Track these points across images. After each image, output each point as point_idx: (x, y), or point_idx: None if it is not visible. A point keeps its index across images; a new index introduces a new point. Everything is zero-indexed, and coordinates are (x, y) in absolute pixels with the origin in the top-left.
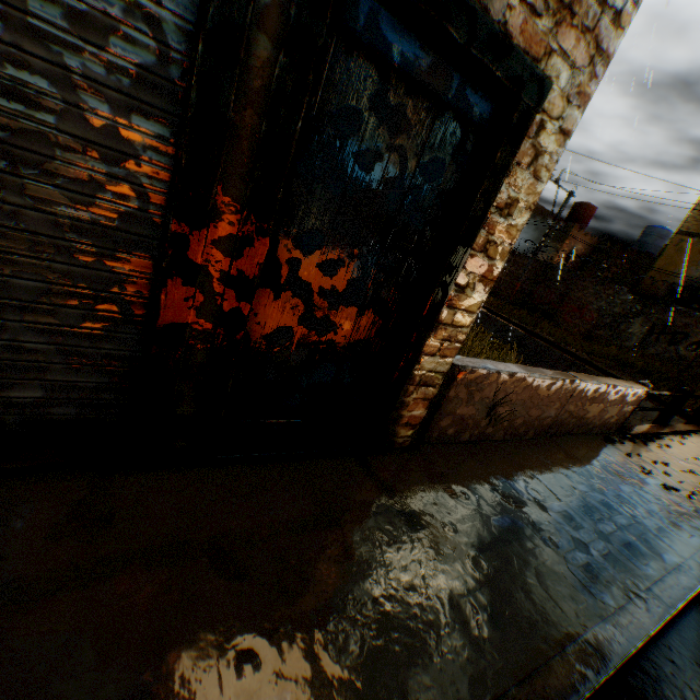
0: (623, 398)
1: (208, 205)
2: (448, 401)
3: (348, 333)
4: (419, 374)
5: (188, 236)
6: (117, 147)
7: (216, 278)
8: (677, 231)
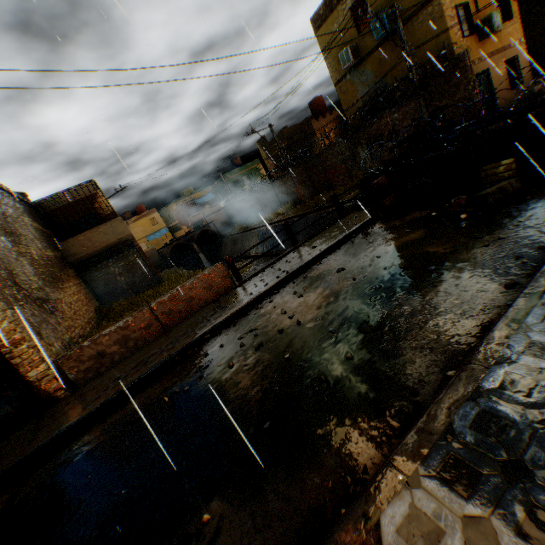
0: (205, 279)
1: None
2: (70, 371)
3: None
4: (35, 378)
5: None
6: None
7: None
8: (334, 85)
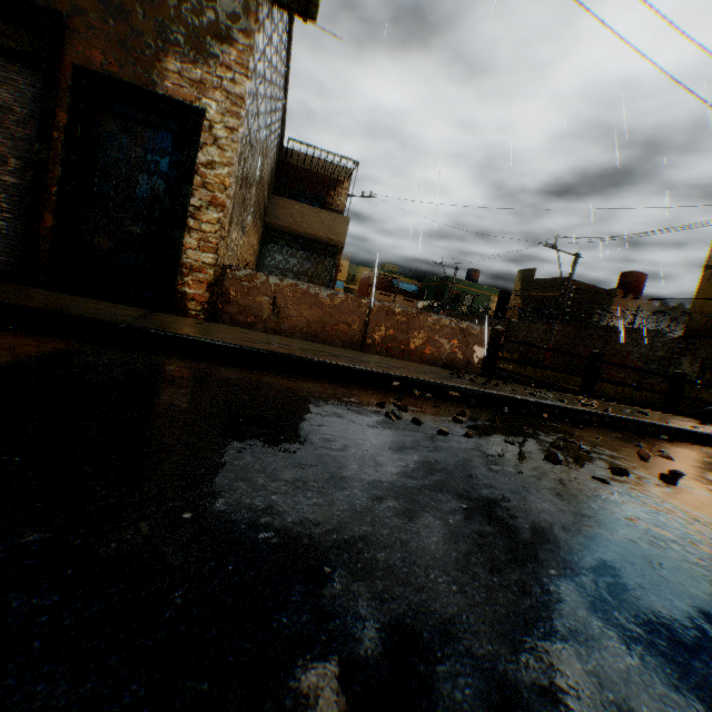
0: (457, 331)
1: (47, 164)
2: (227, 291)
3: (139, 235)
4: (189, 262)
5: (40, 176)
6: (31, 158)
7: (55, 194)
8: (704, 266)
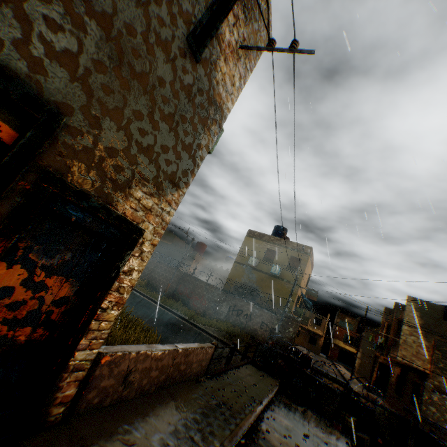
0: (204, 353)
1: None
2: (95, 378)
3: (22, 344)
4: (74, 363)
5: None
6: None
7: None
8: (235, 261)
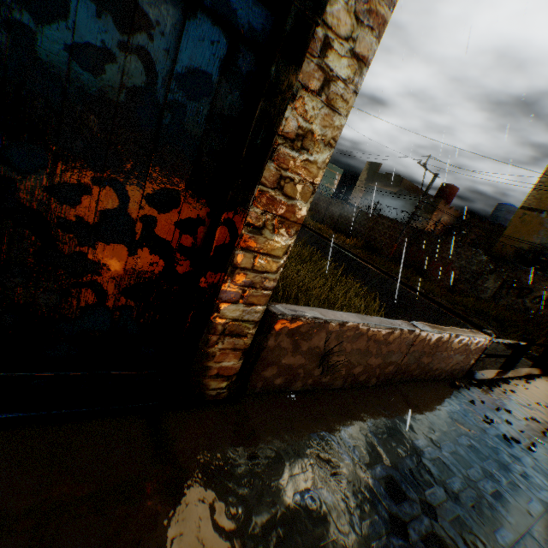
0: (468, 347)
1: None
2: (269, 351)
3: (119, 274)
4: (221, 323)
5: None
6: None
7: None
8: (521, 206)
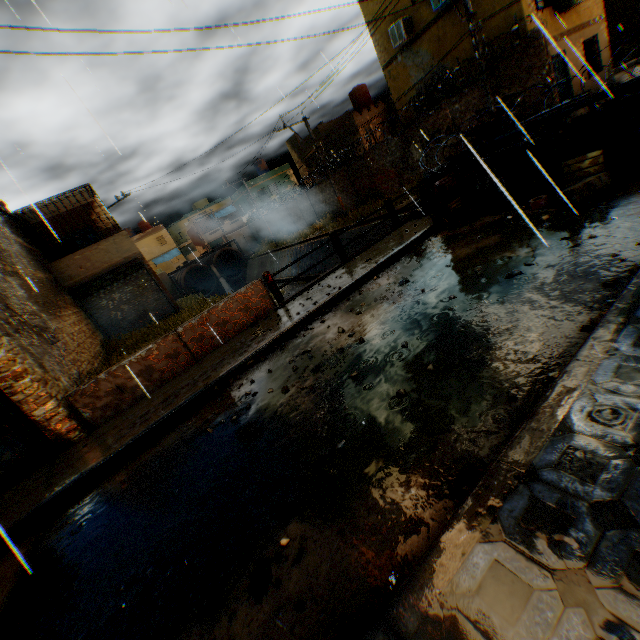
0: (241, 300)
1: None
2: (85, 408)
3: None
4: (43, 418)
5: None
6: None
7: None
8: (383, 69)
